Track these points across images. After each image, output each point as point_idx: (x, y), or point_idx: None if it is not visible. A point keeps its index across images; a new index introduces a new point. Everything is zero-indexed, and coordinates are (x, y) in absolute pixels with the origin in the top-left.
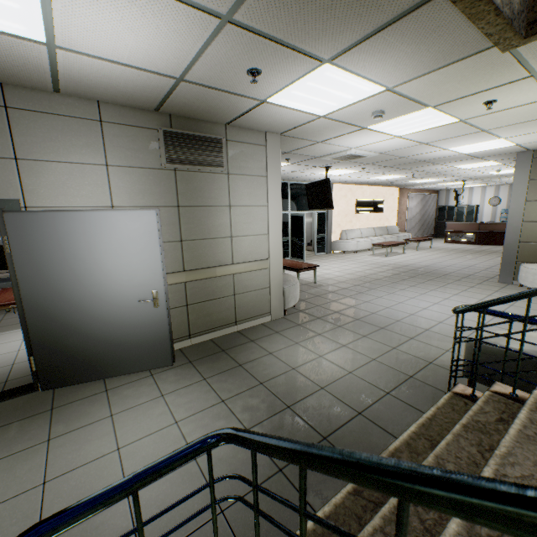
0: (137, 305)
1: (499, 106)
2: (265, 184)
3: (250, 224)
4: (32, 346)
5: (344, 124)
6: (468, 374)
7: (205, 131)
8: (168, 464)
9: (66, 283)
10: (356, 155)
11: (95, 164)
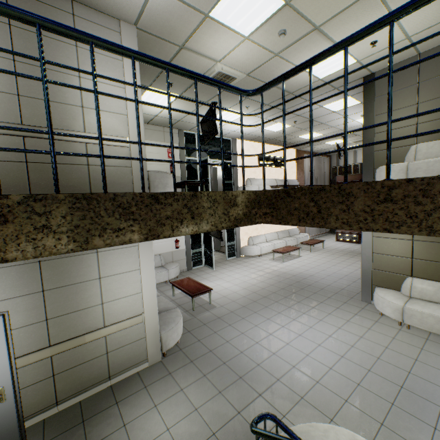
0: None
1: None
2: (137, 251)
3: (122, 288)
4: None
5: None
6: None
7: None
8: None
9: None
10: None
11: None
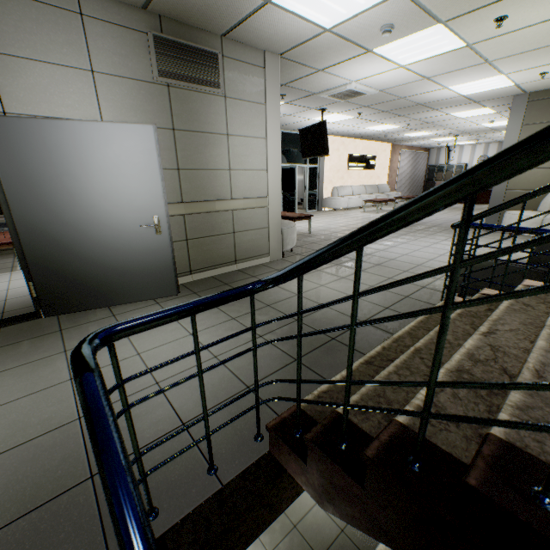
0: (138, 231)
1: (509, 25)
2: (264, 113)
3: (248, 157)
4: (30, 271)
5: (349, 44)
6: (459, 289)
7: (199, 42)
8: (220, 297)
9: (61, 203)
10: (355, 92)
11: (79, 69)
